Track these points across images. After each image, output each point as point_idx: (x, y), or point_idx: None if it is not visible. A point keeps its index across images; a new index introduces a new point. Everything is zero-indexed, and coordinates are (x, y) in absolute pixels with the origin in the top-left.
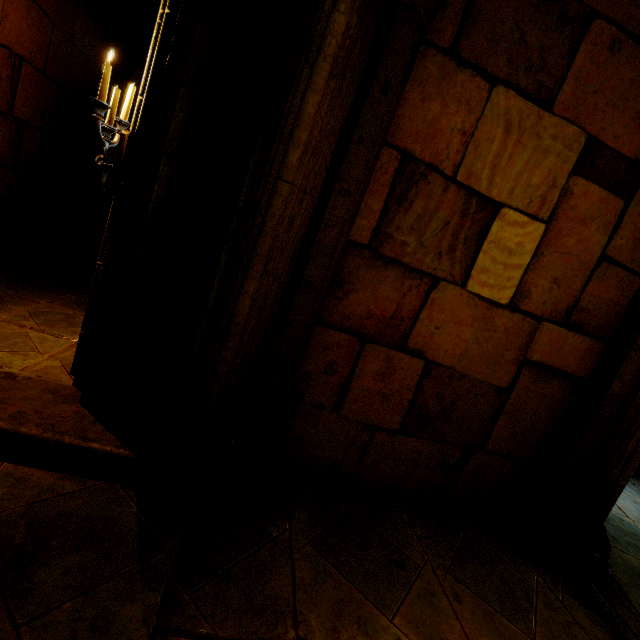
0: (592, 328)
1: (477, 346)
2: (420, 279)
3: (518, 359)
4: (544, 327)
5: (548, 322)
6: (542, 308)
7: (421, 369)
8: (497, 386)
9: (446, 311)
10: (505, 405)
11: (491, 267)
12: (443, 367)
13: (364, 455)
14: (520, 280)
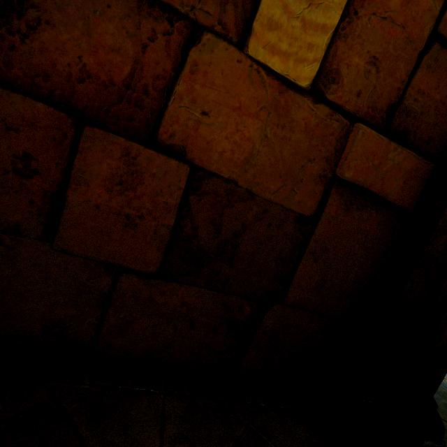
0: (418, 140)
1: (267, 150)
2: (169, 22)
3: (325, 176)
4: (359, 131)
5: (364, 124)
6: (356, 102)
7: (184, 179)
8: (298, 213)
9: (217, 86)
10: (309, 241)
11: (283, 21)
12: (219, 179)
13: (106, 310)
14: (326, 51)
